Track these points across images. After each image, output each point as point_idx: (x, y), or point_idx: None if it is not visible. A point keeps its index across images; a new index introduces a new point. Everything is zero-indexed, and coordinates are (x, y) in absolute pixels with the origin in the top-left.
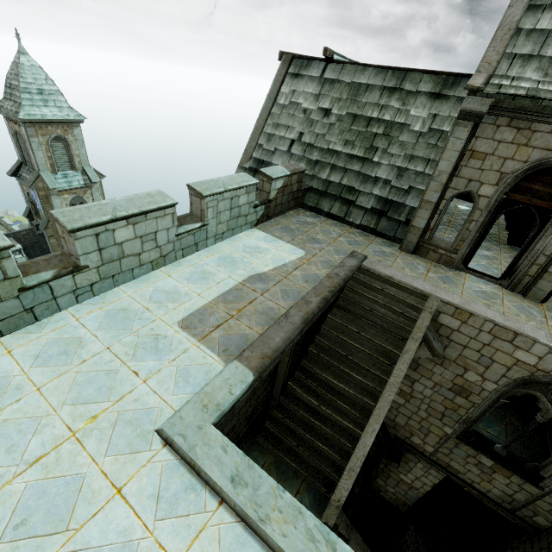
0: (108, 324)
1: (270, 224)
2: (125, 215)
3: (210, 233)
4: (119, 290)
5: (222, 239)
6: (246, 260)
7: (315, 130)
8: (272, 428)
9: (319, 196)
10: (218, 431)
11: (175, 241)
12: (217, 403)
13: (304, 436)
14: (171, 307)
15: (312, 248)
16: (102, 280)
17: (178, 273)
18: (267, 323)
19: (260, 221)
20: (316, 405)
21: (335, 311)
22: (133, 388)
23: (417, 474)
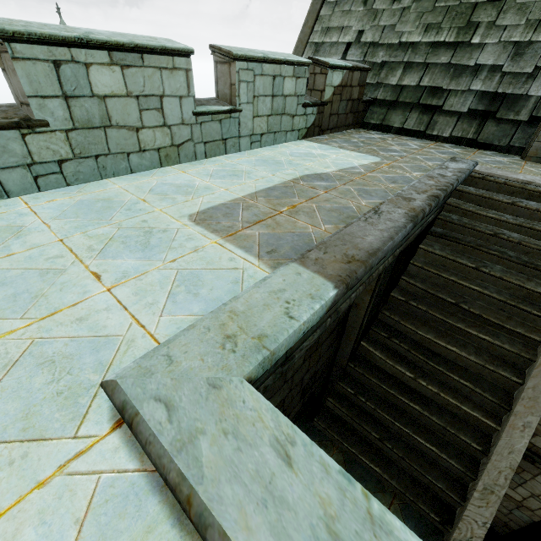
0: (74, 213)
1: (323, 138)
2: (104, 39)
3: (243, 128)
4: (107, 181)
5: (260, 144)
6: (295, 162)
7: (380, 23)
8: (337, 408)
9: (387, 108)
10: (263, 399)
11: (193, 124)
12: (259, 333)
13: (390, 425)
14: (180, 199)
15: (389, 156)
16: (77, 159)
17: (196, 170)
18: (343, 222)
19: (311, 132)
20: (410, 378)
21: (430, 241)
22: (81, 298)
23: (535, 491)
